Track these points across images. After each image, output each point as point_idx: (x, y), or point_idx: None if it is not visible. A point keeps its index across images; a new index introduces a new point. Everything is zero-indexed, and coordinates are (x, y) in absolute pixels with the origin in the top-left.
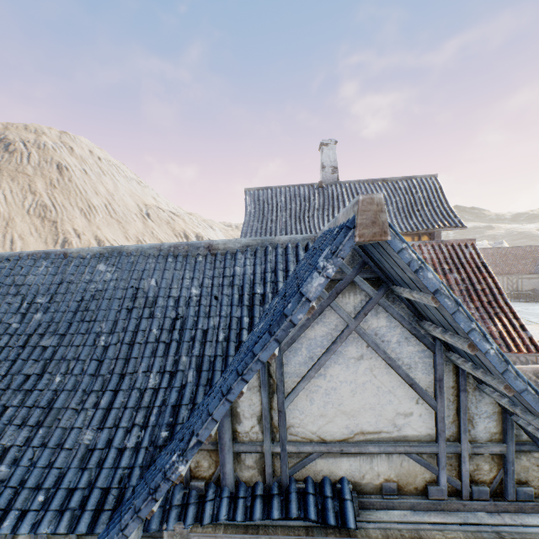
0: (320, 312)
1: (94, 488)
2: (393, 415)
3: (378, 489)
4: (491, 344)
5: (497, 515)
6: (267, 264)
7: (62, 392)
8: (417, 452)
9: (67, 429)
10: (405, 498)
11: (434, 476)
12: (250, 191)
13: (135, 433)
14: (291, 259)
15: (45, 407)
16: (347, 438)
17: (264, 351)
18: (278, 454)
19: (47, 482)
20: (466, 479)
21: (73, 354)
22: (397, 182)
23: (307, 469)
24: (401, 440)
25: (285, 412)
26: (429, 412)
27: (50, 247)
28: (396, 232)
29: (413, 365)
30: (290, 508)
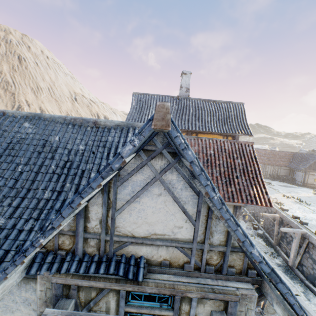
0: (141, 167)
1: (0, 249)
2: (173, 227)
3: (159, 263)
4: (216, 193)
5: (215, 281)
6: (127, 137)
7: None
8: (181, 247)
9: None
10: (172, 269)
11: (189, 259)
12: (136, 94)
13: (30, 222)
14: None
15: None
16: (147, 236)
17: (94, 182)
18: (108, 241)
19: None
20: (204, 262)
21: (0, 174)
22: (222, 103)
23: (123, 250)
24: (175, 240)
25: (115, 219)
26: (191, 227)
27: (9, 109)
28: (175, 126)
29: (187, 202)
30: (110, 268)
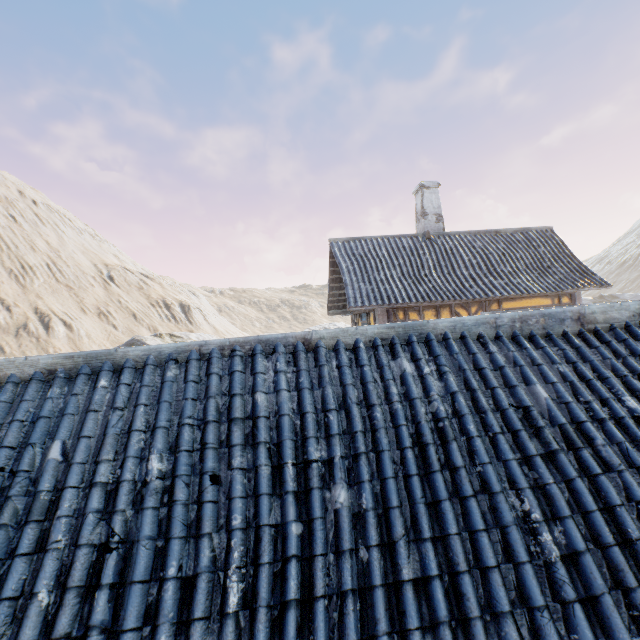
0: None
1: None
2: None
3: None
4: None
5: None
6: None
7: None
8: None
9: None
10: None
11: None
12: (338, 242)
13: None
14: None
15: None
16: None
17: None
18: None
19: None
20: None
21: (506, 593)
22: (513, 234)
23: None
24: None
25: None
26: None
27: None
28: None
29: None
30: None
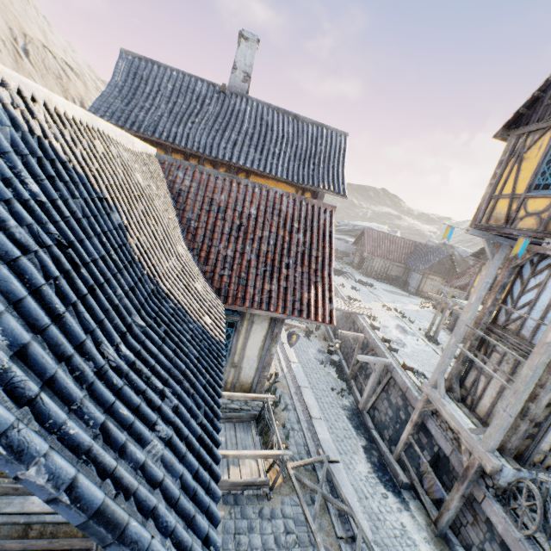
0: None
1: None
2: None
3: None
4: None
5: None
6: None
7: None
8: None
9: None
10: None
11: None
12: (128, 56)
13: None
14: None
15: None
16: None
17: None
18: None
19: None
20: None
21: None
22: (309, 125)
23: None
24: None
25: None
26: None
27: None
28: None
29: None
30: None
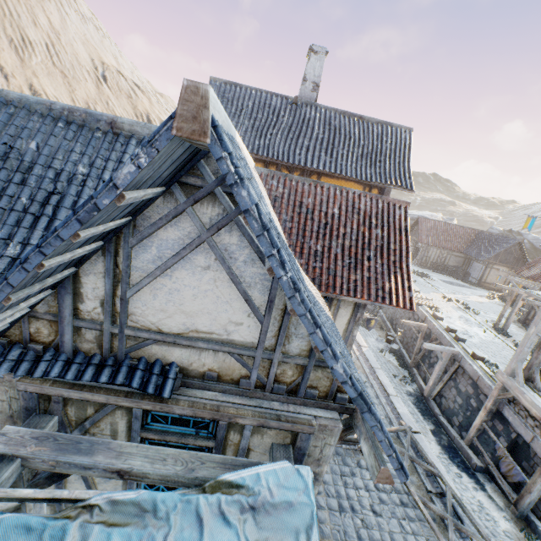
0: (174, 215)
1: None
2: (226, 322)
3: (202, 375)
4: (287, 272)
5: (286, 405)
6: None
7: None
8: (238, 353)
9: None
10: (221, 385)
11: (249, 373)
12: (216, 82)
13: None
14: None
15: None
16: (183, 333)
17: (65, 229)
18: (118, 335)
19: None
20: (271, 378)
21: None
22: (373, 124)
23: (143, 351)
24: (228, 342)
25: (129, 301)
26: (257, 325)
27: None
28: (220, 138)
29: (254, 284)
30: (118, 376)
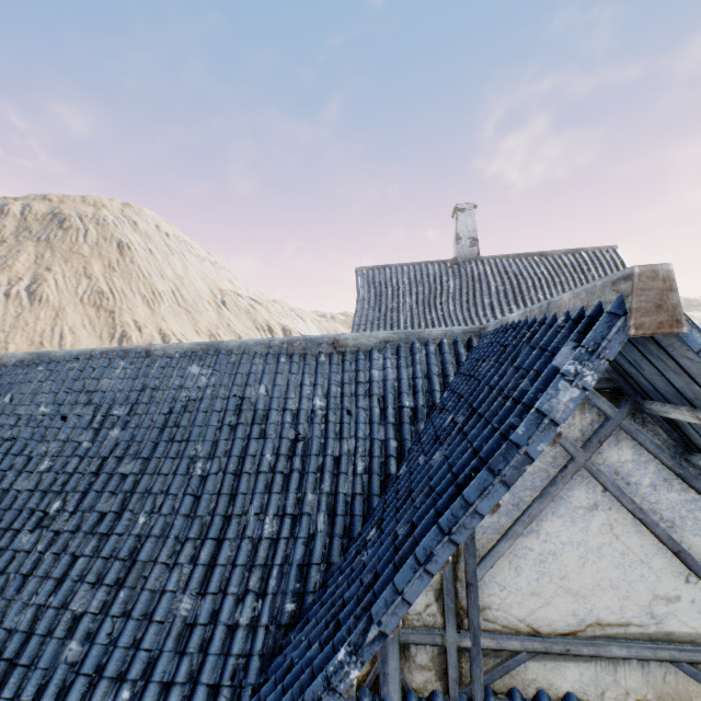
0: None
1: (198, 684)
2: (648, 599)
3: None
4: None
5: None
6: (416, 366)
7: (148, 538)
8: (691, 661)
9: (156, 592)
10: None
11: None
12: (362, 271)
13: (249, 603)
14: (449, 360)
15: (126, 558)
16: (574, 631)
17: (485, 499)
18: (466, 649)
19: (133, 671)
20: None
21: (161, 486)
22: (561, 256)
23: (512, 676)
24: (662, 638)
25: (477, 585)
26: None
27: (105, 342)
28: (691, 321)
29: (678, 521)
30: None
